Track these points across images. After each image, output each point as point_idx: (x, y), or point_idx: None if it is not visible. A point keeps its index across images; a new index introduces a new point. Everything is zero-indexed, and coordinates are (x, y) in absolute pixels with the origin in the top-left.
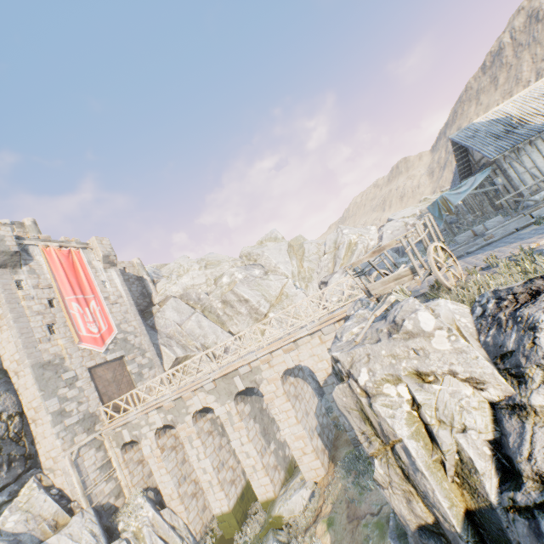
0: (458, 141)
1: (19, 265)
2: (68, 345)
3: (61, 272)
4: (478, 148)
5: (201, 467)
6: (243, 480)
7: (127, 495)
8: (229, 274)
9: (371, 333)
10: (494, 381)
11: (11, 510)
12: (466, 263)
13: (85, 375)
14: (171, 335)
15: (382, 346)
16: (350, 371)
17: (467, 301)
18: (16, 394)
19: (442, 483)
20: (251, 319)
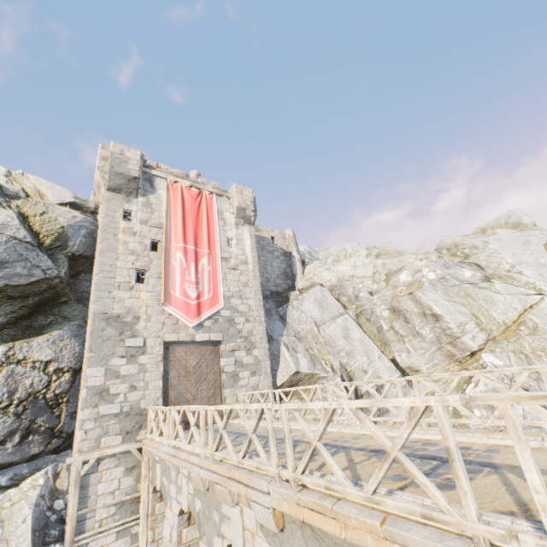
0: None
1: (135, 194)
2: (151, 302)
3: (179, 213)
4: None
5: None
6: None
7: None
8: (411, 269)
9: None
10: None
11: None
12: None
13: (156, 350)
14: (301, 335)
15: None
16: None
17: None
18: (83, 345)
19: None
20: (438, 351)
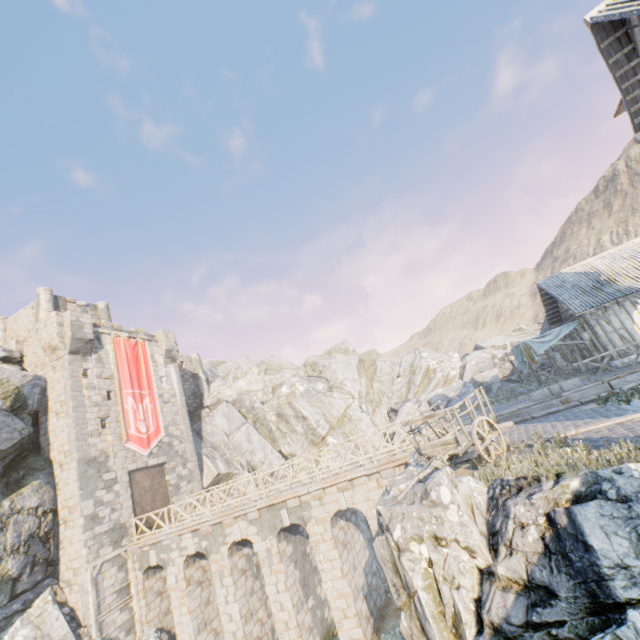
0: (544, 288)
1: (90, 353)
2: (115, 442)
3: (125, 363)
4: (563, 299)
5: (227, 611)
6: None
7: (138, 632)
8: (289, 383)
9: (410, 494)
10: (480, 551)
11: (23, 622)
12: (525, 430)
13: (124, 478)
14: (216, 445)
15: (414, 508)
16: (388, 525)
17: (490, 480)
18: (55, 488)
19: (442, 631)
20: (306, 440)
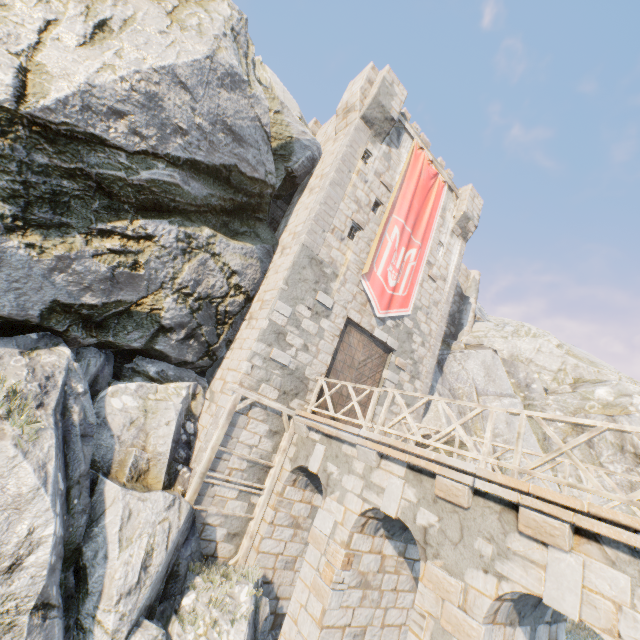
0: None
1: (382, 138)
2: (352, 267)
3: (412, 184)
4: None
5: None
6: None
7: (240, 550)
8: (617, 388)
9: None
10: None
11: (138, 389)
12: None
13: (338, 321)
14: (456, 393)
15: None
16: None
17: None
18: (263, 274)
19: None
20: None
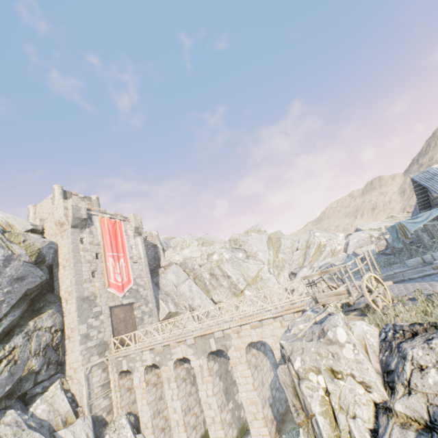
0: (417, 180)
1: (85, 227)
2: (101, 287)
3: (107, 235)
4: (434, 188)
5: (172, 406)
6: (203, 428)
7: (115, 413)
8: (218, 253)
9: (309, 333)
10: (376, 387)
11: (42, 400)
12: (404, 288)
13: (107, 311)
14: (168, 293)
15: (312, 344)
16: (290, 356)
17: (381, 325)
18: (63, 315)
19: None
20: (230, 292)
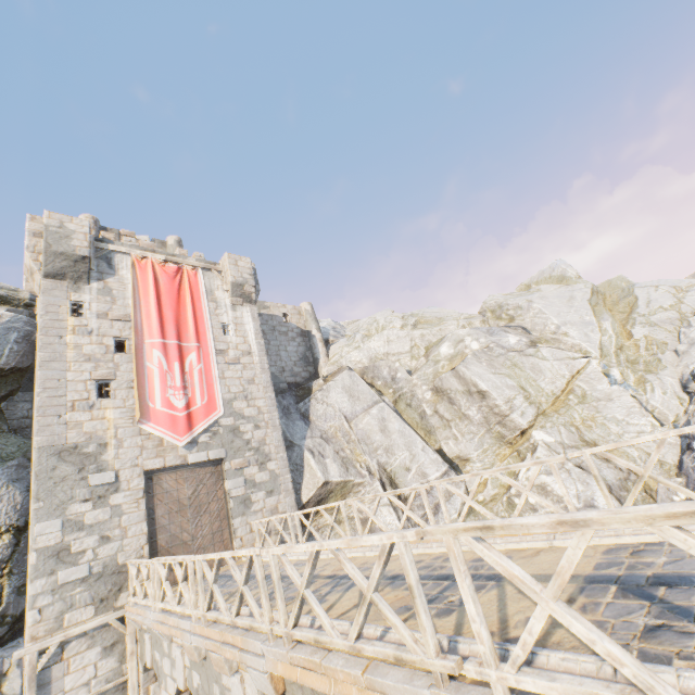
0: None
1: (87, 279)
2: (122, 422)
3: (152, 298)
4: None
5: None
6: None
7: None
8: (452, 339)
9: None
10: None
11: None
12: None
13: (135, 483)
14: (329, 435)
15: None
16: None
17: None
18: (27, 492)
19: None
20: (487, 433)
